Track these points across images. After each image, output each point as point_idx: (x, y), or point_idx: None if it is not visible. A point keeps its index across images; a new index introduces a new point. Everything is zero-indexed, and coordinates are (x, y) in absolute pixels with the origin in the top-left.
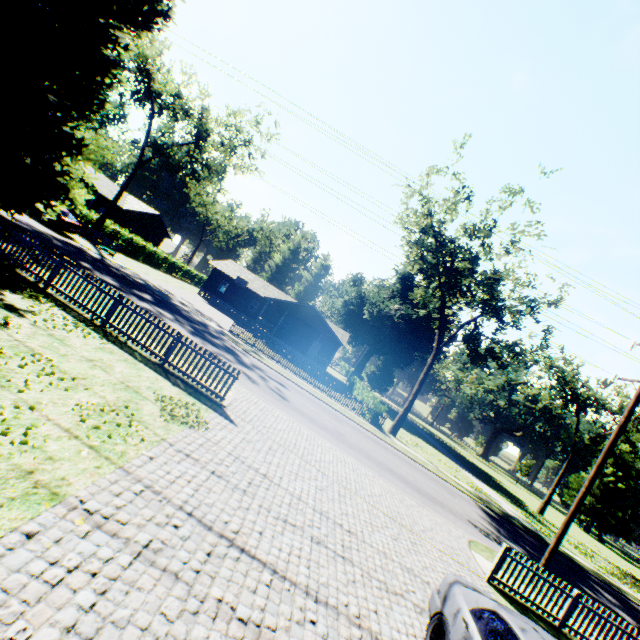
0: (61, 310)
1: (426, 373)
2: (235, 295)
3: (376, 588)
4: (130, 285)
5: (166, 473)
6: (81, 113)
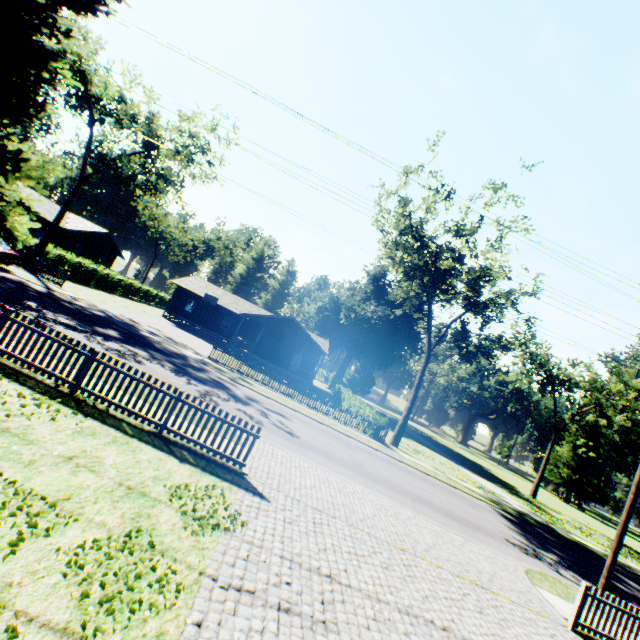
0: (12, 382)
1: (421, 377)
2: (204, 313)
3: None
4: (89, 321)
5: None
6: (12, 118)
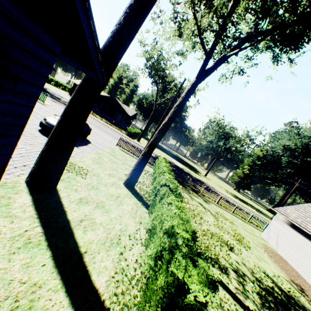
0: None
1: (150, 118)
2: None
3: None
4: None
5: None
6: None
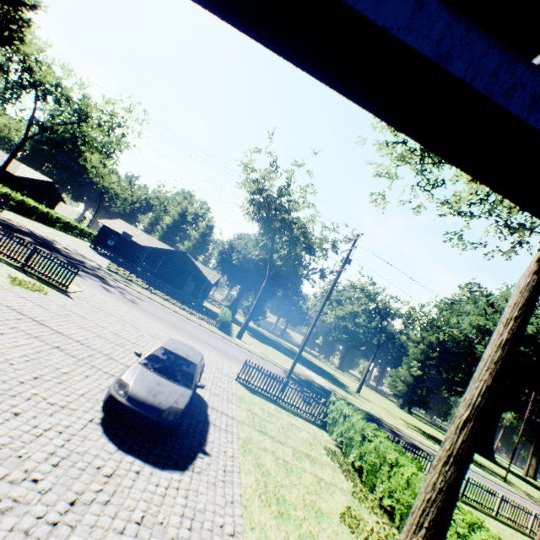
0: None
1: (261, 293)
2: (123, 247)
3: (132, 355)
4: (13, 230)
5: (3, 297)
6: None
